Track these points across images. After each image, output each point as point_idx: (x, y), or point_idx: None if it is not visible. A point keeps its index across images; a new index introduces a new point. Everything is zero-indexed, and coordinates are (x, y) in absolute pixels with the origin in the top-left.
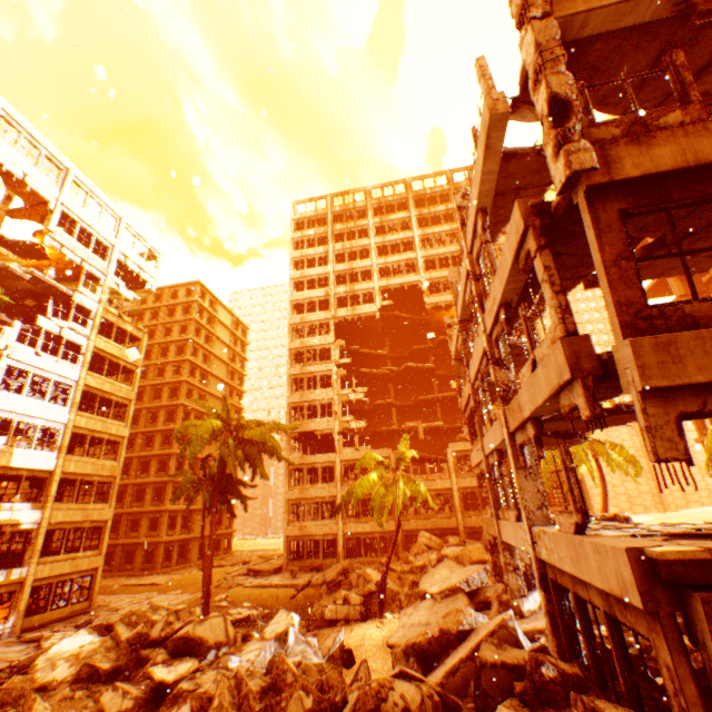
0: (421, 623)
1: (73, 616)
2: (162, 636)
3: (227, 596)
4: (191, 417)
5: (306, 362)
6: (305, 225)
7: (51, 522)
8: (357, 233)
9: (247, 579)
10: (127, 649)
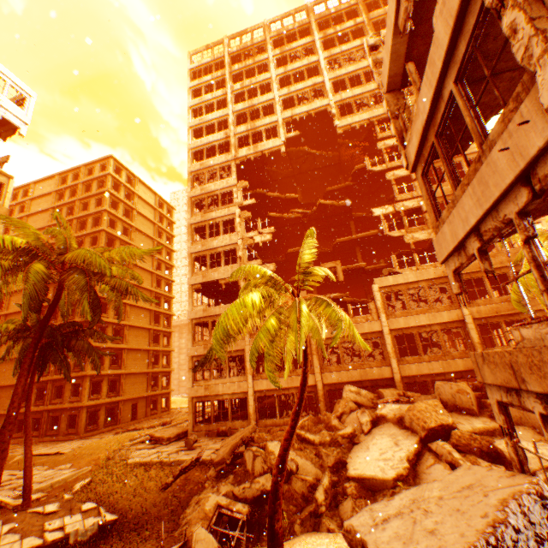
0: None
1: None
2: None
3: (90, 483)
4: None
5: (207, 209)
6: (202, 72)
7: None
8: (257, 69)
9: (144, 448)
10: None
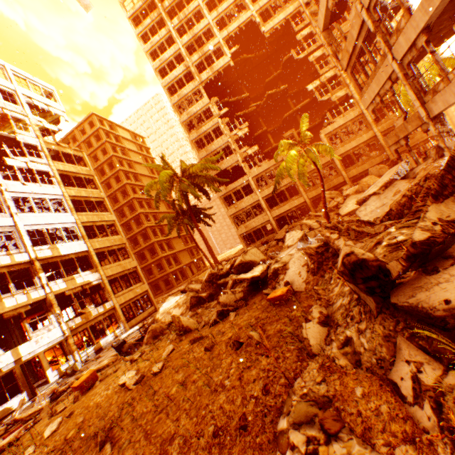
0: (378, 207)
1: (151, 315)
2: (225, 272)
3: None
4: (144, 204)
5: (197, 126)
6: (140, 17)
7: (107, 277)
8: (184, 0)
9: None
10: (208, 286)
